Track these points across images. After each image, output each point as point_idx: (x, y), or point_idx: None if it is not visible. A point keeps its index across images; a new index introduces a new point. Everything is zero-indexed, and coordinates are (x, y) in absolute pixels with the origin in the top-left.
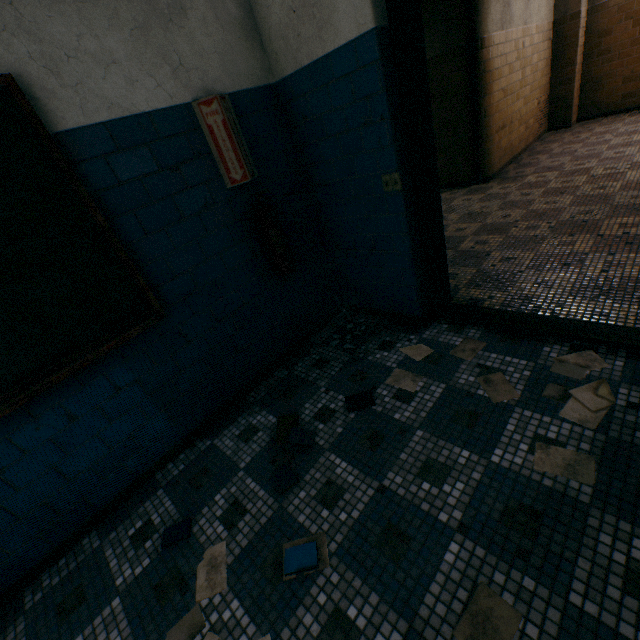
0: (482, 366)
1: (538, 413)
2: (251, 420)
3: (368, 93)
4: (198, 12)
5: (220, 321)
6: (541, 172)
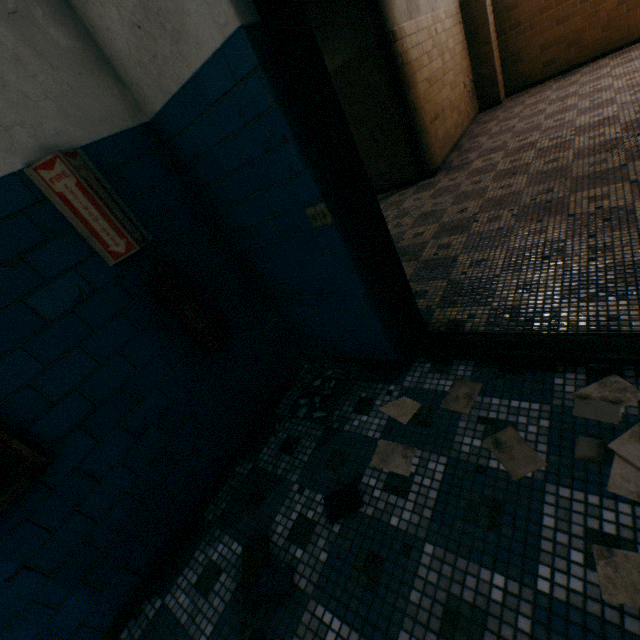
0: (485, 419)
1: (579, 490)
2: (211, 554)
3: (258, 112)
4: (4, 49)
5: (142, 435)
6: (486, 155)
